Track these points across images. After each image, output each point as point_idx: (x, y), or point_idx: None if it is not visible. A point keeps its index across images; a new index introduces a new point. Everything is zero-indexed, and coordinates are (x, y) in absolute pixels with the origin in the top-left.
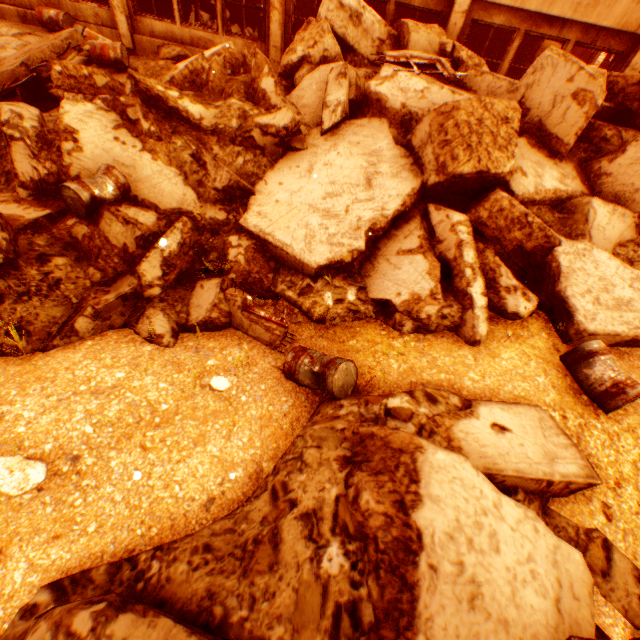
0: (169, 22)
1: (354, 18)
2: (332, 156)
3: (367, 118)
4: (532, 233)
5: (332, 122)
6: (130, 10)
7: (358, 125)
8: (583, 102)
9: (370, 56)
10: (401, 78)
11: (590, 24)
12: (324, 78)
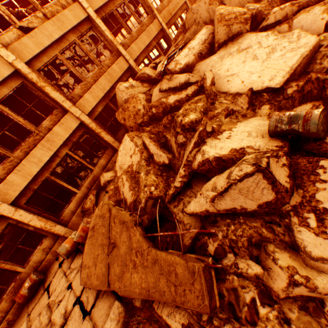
0: (73, 197)
1: (132, 87)
2: (220, 72)
3: (192, 73)
4: (274, 1)
5: (198, 76)
6: (55, 220)
7: (197, 73)
8: (212, 3)
9: (146, 89)
10: (178, 58)
11: (154, 37)
12: (160, 95)
